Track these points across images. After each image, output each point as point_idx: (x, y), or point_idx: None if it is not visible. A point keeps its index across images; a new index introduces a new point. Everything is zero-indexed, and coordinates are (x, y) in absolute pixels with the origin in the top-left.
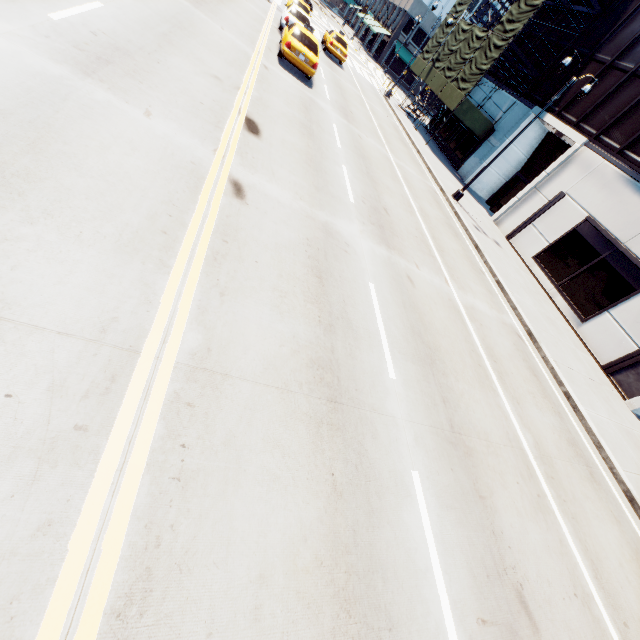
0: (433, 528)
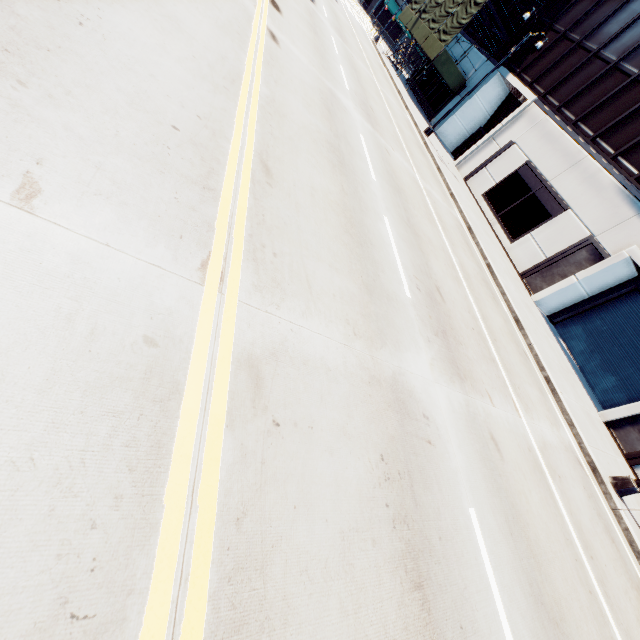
0: (394, 239)
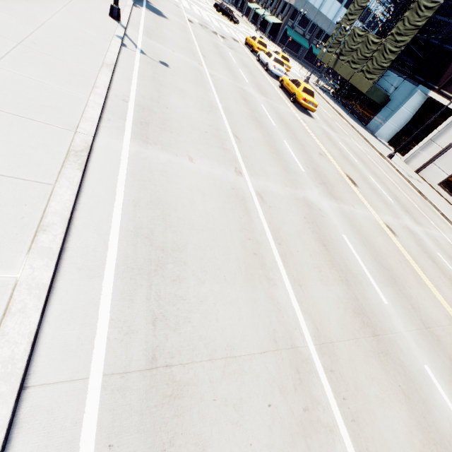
0: None
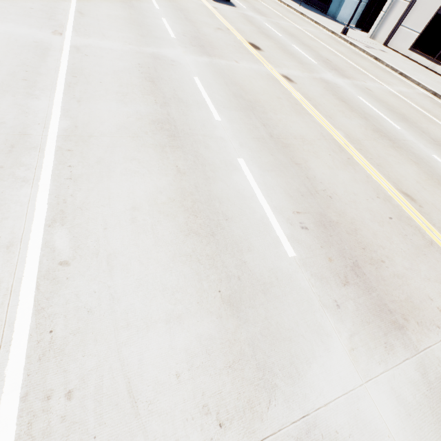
0: None
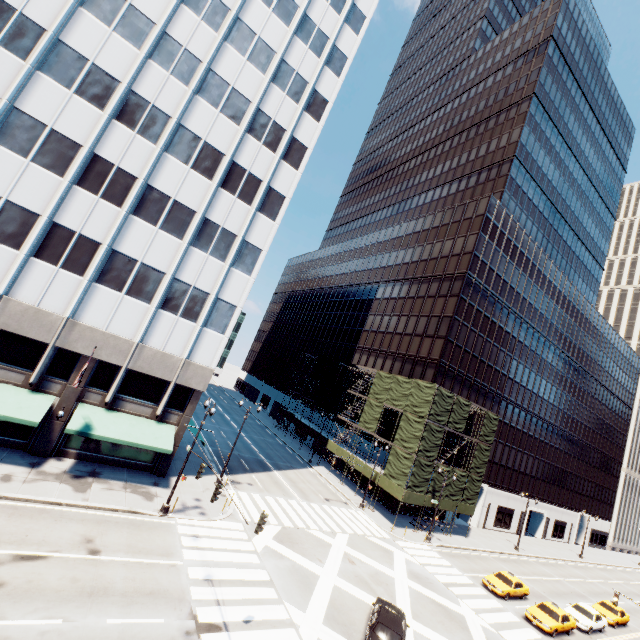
0: None
